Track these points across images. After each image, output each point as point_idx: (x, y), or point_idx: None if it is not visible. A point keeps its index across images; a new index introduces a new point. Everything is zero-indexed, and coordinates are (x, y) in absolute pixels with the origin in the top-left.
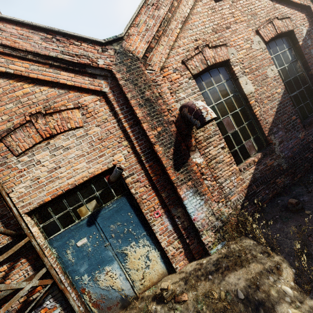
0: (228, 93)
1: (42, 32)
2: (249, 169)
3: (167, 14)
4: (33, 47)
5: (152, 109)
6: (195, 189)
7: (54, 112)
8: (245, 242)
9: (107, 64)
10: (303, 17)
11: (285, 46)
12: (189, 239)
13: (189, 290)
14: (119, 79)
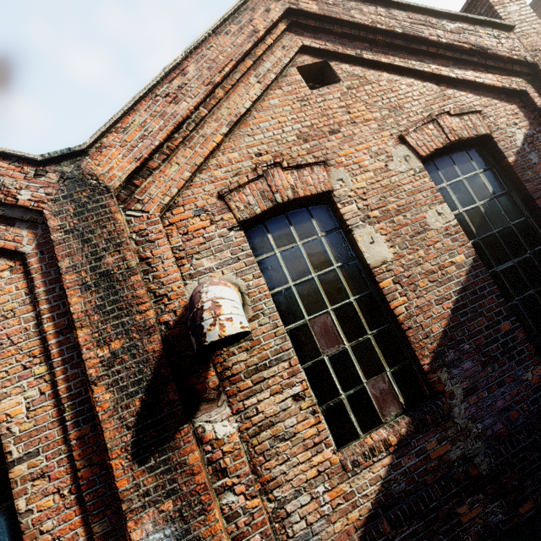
0: (328, 260)
1: None
2: (371, 464)
3: (197, 111)
4: None
5: (111, 296)
6: (181, 526)
7: None
8: None
9: (37, 199)
10: (515, 111)
11: (475, 164)
12: None
13: None
14: (52, 229)
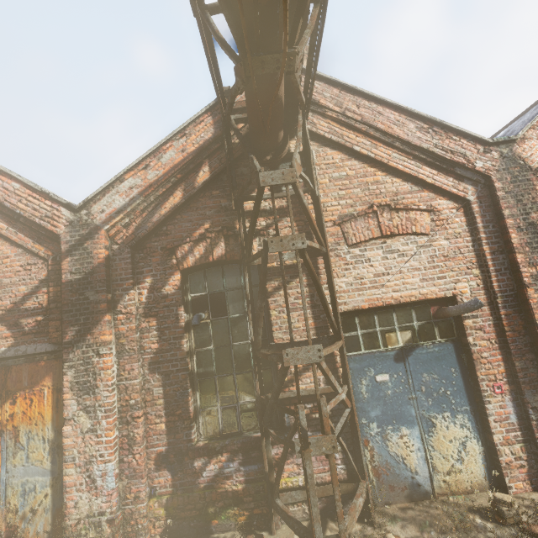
0: None
1: (420, 120)
2: None
3: None
4: (405, 135)
5: (535, 238)
6: None
7: (402, 209)
8: None
9: (486, 168)
10: None
11: None
12: None
13: None
14: (497, 189)
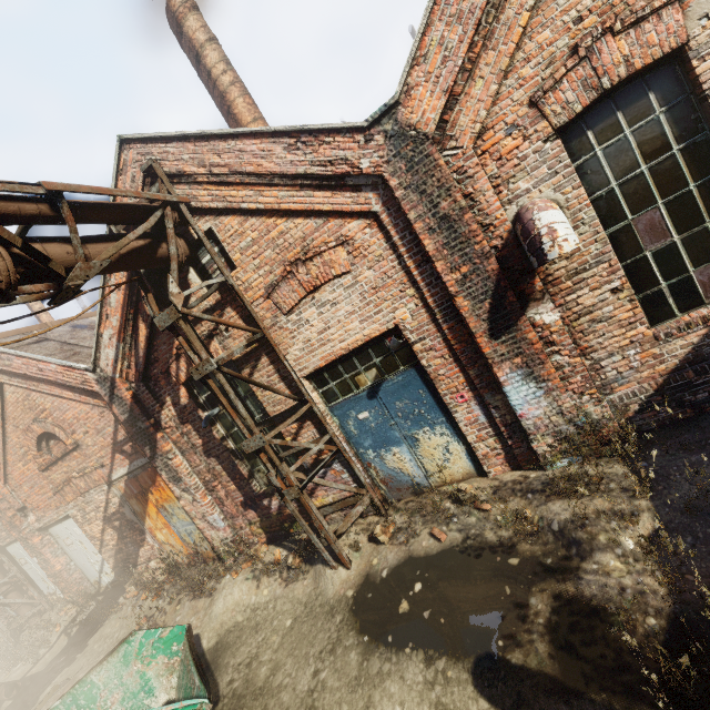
0: (666, 145)
1: (284, 136)
2: (685, 335)
3: None
4: (278, 167)
5: (452, 235)
6: (527, 371)
7: (313, 256)
8: (612, 467)
9: (374, 165)
10: None
11: None
12: (512, 441)
13: (497, 501)
14: (394, 189)
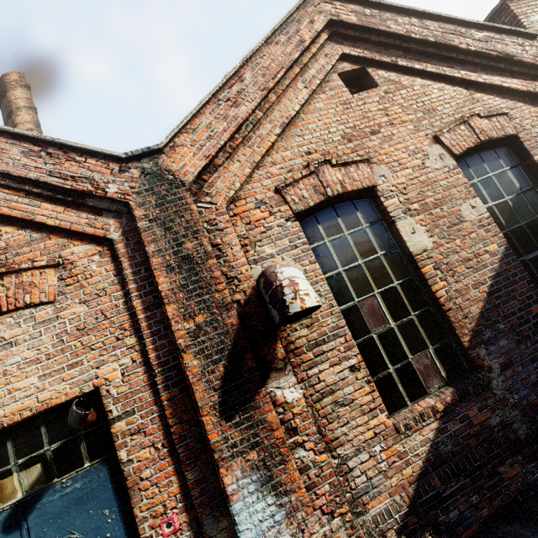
0: (373, 249)
1: (28, 142)
2: (421, 428)
3: (254, 114)
4: (5, 165)
5: (192, 277)
6: (265, 473)
7: (6, 272)
8: None
9: (123, 192)
10: None
11: (503, 162)
12: None
13: None
14: (138, 218)
